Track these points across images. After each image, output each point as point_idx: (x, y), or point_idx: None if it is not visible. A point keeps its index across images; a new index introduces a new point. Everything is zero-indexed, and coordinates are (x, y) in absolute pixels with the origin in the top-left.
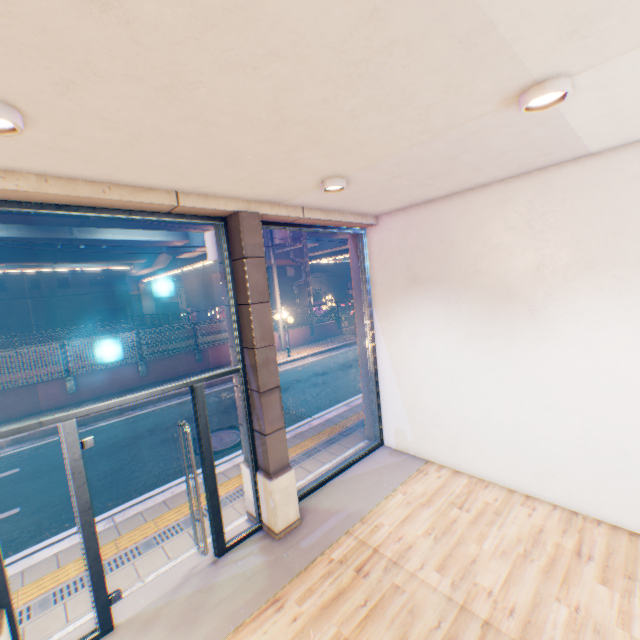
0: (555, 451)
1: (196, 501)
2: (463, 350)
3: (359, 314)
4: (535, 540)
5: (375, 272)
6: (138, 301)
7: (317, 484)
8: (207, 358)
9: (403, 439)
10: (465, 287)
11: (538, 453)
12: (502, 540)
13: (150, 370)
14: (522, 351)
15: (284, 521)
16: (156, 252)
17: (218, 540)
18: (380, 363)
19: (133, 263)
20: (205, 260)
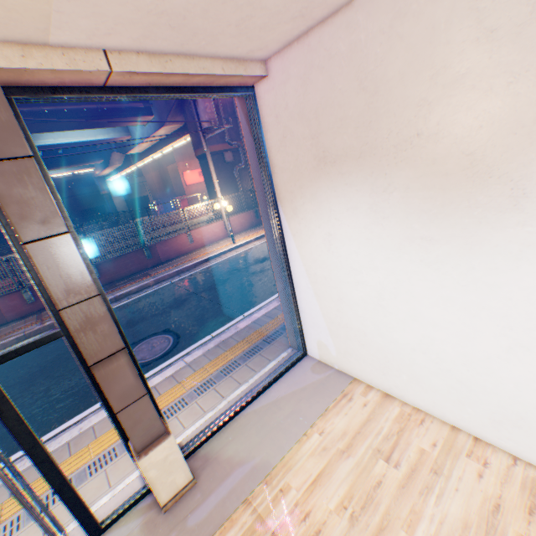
0: (526, 401)
1: (97, 444)
2: (395, 259)
3: (264, 212)
4: (489, 529)
5: (274, 153)
6: (109, 200)
7: (224, 421)
8: (156, 254)
9: (326, 353)
10: (399, 164)
11: (498, 398)
12: (442, 526)
13: (102, 273)
14: (490, 264)
15: (170, 491)
16: (108, 152)
17: (87, 527)
18: (294, 271)
19: (94, 165)
20: (152, 154)
